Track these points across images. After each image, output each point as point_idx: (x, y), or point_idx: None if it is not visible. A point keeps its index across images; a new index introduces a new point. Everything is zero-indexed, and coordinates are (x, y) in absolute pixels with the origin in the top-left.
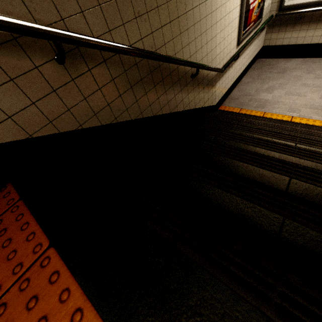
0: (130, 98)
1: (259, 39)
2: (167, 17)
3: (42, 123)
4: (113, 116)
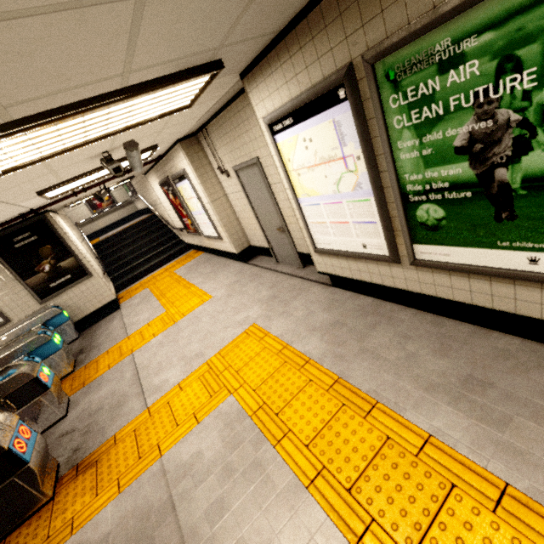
0: None
1: (128, 209)
2: None
3: None
4: None
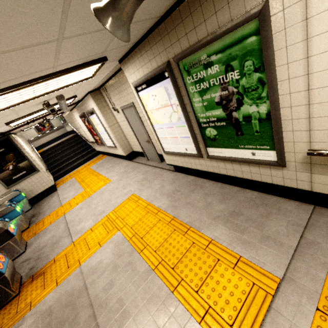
0: None
1: (61, 131)
2: None
3: None
4: None
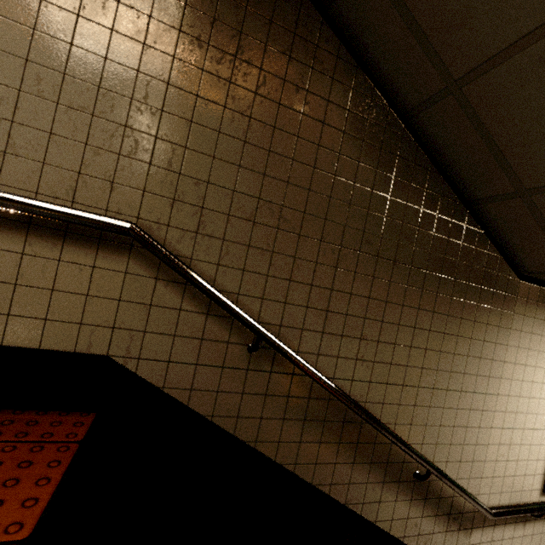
0: (294, 431)
1: None
2: (400, 379)
3: (184, 384)
4: (255, 436)
